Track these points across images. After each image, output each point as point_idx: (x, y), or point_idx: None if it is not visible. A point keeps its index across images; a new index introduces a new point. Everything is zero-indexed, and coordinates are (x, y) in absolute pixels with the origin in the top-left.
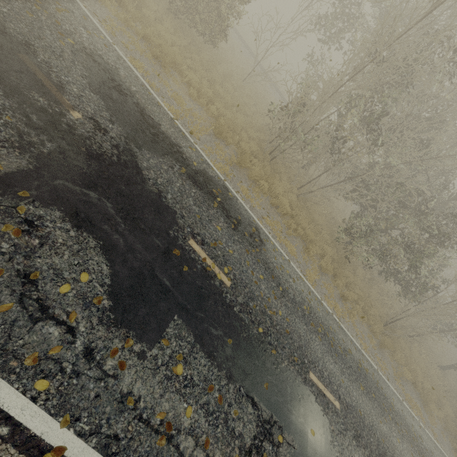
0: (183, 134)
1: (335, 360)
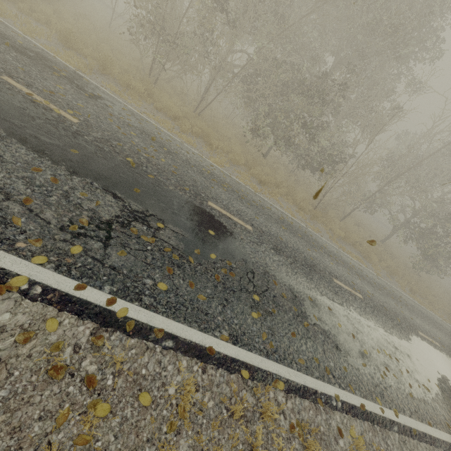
0: None
1: (247, 206)
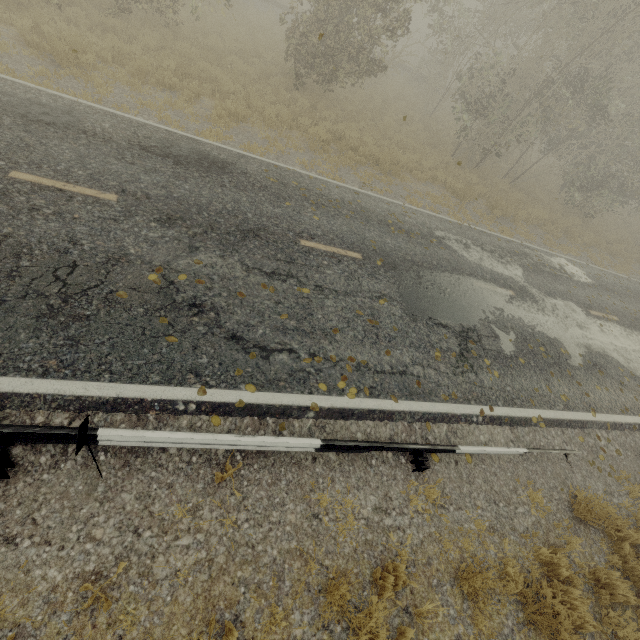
0: (485, 233)
1: None
